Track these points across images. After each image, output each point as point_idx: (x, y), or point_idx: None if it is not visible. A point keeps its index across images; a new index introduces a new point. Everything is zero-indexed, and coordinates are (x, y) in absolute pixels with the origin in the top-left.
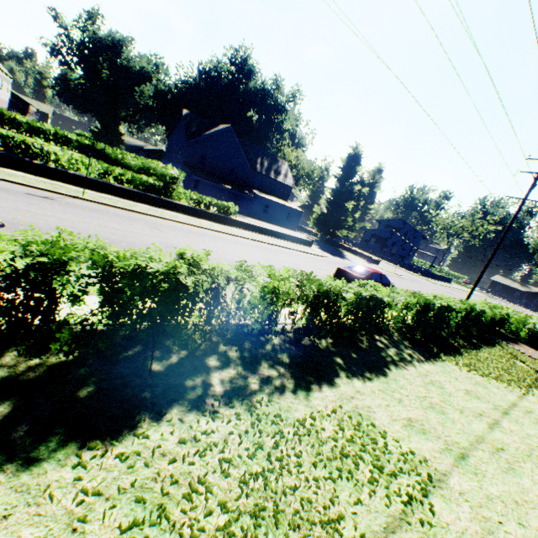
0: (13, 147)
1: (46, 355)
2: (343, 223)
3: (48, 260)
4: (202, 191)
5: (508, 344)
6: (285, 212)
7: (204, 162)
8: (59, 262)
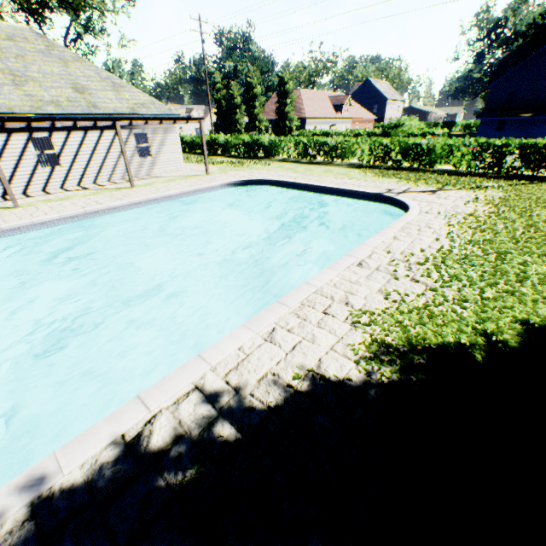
0: (326, 136)
1: (250, 155)
2: None
3: (248, 138)
4: (508, 131)
5: None
6: None
7: (513, 99)
8: (250, 139)
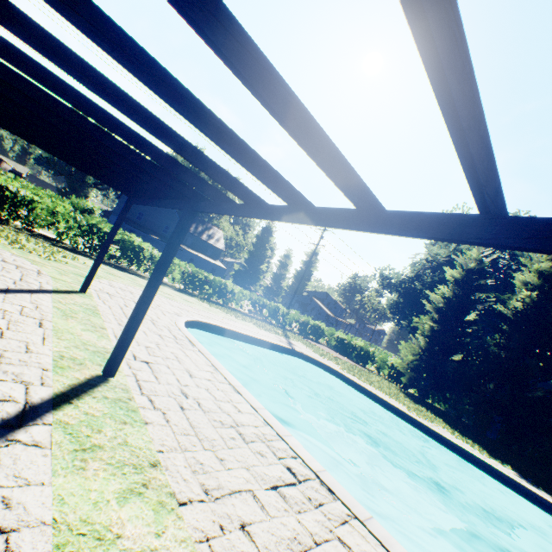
0: None
1: None
2: (257, 280)
3: None
4: None
5: (304, 338)
6: (209, 267)
7: (142, 218)
8: None
